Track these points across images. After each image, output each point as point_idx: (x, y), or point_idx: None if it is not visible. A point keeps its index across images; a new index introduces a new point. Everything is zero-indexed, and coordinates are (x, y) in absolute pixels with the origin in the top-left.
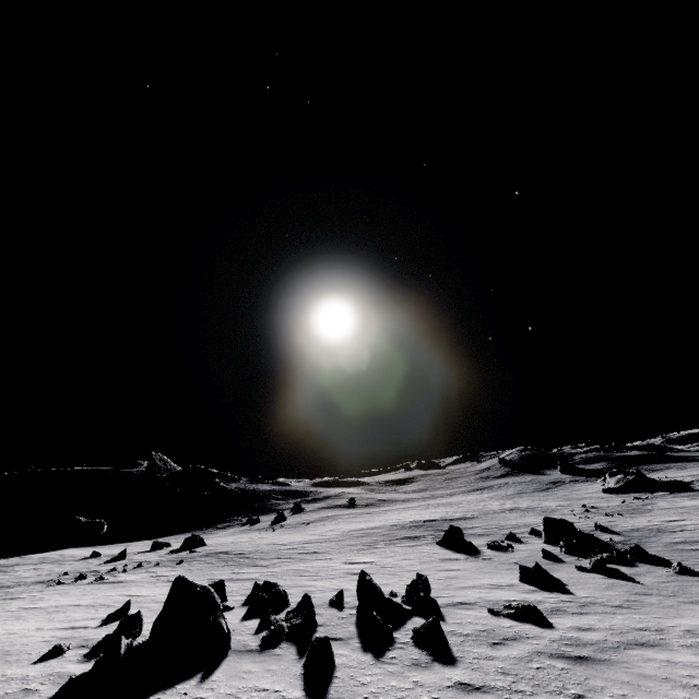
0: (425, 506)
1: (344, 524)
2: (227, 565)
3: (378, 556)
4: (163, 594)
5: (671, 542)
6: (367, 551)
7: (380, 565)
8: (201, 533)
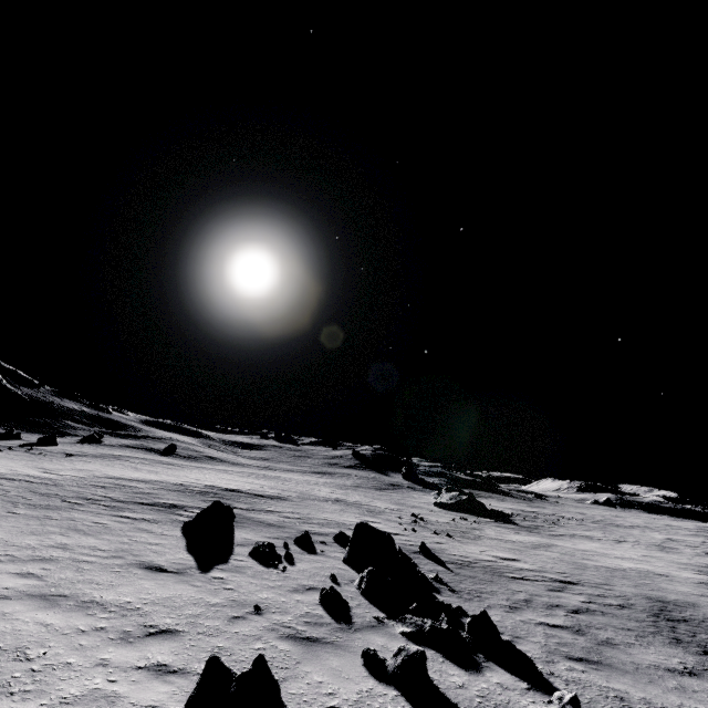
0: (248, 473)
1: (116, 468)
2: None
3: (28, 527)
4: None
5: (515, 599)
6: (43, 511)
7: None
8: None
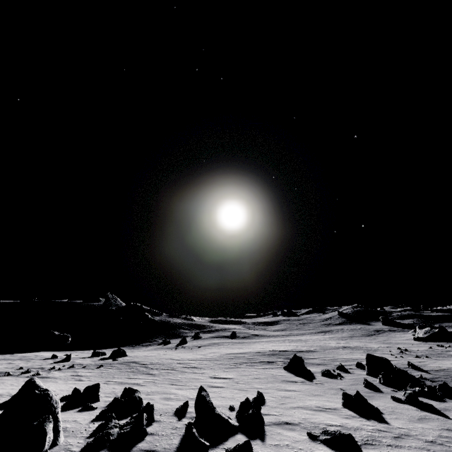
0: (283, 340)
1: (224, 349)
2: (129, 371)
3: (237, 374)
4: (61, 390)
5: None
6: (231, 369)
7: (236, 381)
8: (131, 348)
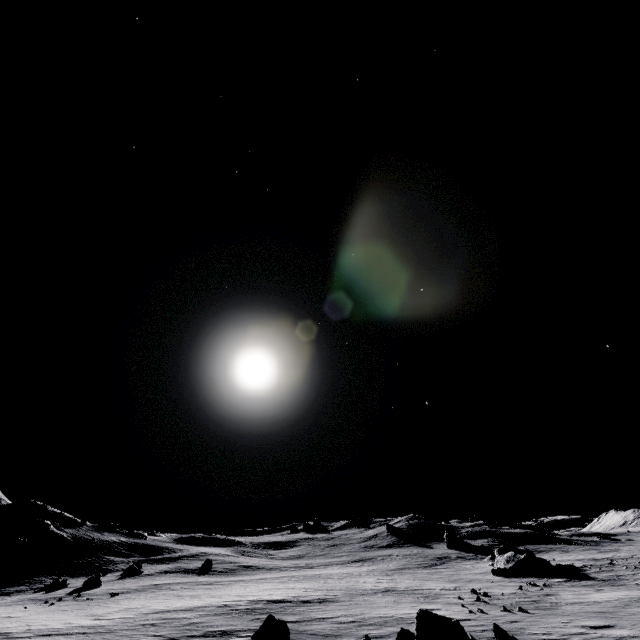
0: (288, 577)
1: (159, 599)
2: None
3: None
4: None
5: None
6: None
7: None
8: None
